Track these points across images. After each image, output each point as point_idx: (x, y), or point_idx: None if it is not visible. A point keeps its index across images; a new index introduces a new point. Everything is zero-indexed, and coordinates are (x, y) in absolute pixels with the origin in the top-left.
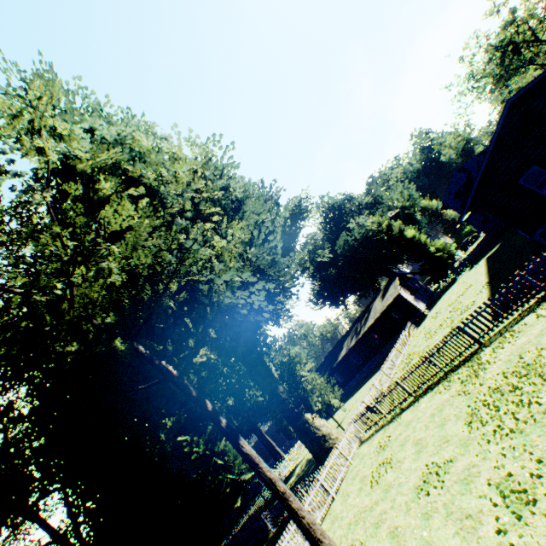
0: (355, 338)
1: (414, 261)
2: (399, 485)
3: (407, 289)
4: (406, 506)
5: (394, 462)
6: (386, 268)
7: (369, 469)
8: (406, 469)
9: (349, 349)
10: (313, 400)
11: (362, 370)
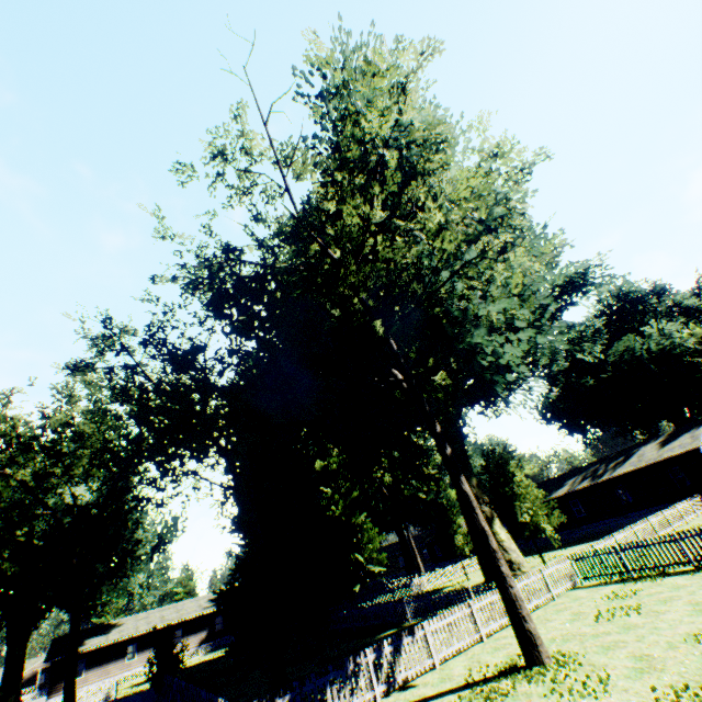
0: (589, 480)
1: None
2: (655, 627)
3: None
4: (668, 644)
5: (645, 611)
6: (681, 411)
7: (592, 608)
8: (671, 619)
9: (573, 490)
10: (520, 509)
11: (580, 527)
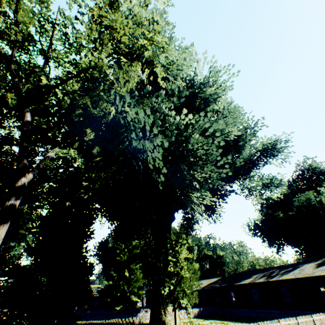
0: (265, 278)
1: None
2: None
3: None
4: None
5: None
6: None
7: None
8: None
9: (253, 282)
10: (166, 282)
11: (255, 310)
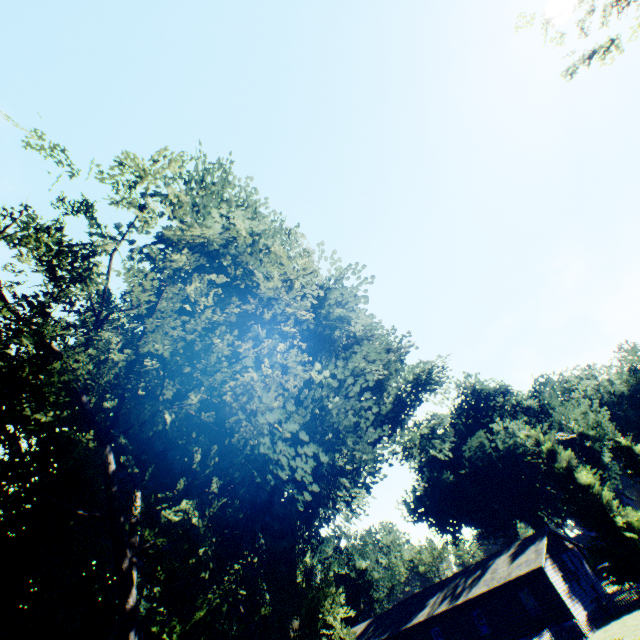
0: (448, 601)
1: (582, 524)
2: None
3: (558, 566)
4: None
5: None
6: (535, 512)
7: None
8: None
9: (433, 614)
10: None
11: None
